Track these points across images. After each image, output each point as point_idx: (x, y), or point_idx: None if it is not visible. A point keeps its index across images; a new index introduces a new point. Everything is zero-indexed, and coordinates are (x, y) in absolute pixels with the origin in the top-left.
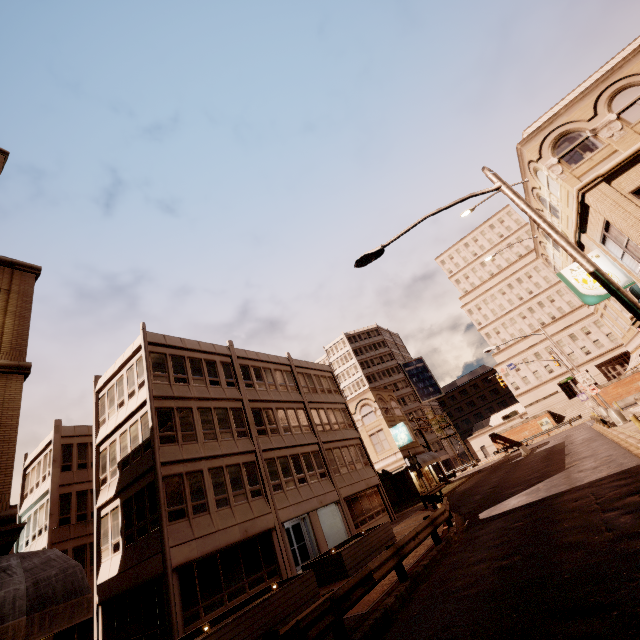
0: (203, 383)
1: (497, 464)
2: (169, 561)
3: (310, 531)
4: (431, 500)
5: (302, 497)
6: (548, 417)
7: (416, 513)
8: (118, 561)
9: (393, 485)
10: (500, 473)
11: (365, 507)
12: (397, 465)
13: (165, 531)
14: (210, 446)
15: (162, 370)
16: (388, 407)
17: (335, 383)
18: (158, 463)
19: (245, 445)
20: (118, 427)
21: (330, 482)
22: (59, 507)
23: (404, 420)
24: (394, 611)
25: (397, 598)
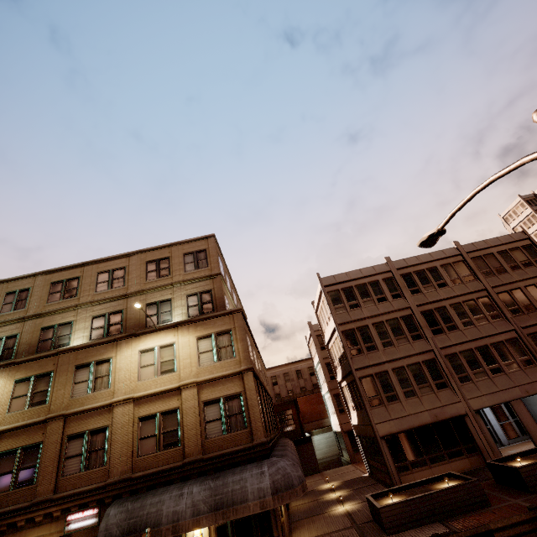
0: (372, 303)
1: None
2: (376, 432)
3: (528, 408)
4: None
5: (497, 387)
6: None
7: None
8: (356, 417)
9: None
10: None
11: None
12: None
13: (369, 413)
14: (389, 352)
15: (339, 303)
16: None
17: (536, 250)
18: (353, 370)
19: (421, 346)
20: (330, 338)
21: None
22: (327, 370)
23: None
24: None
25: None
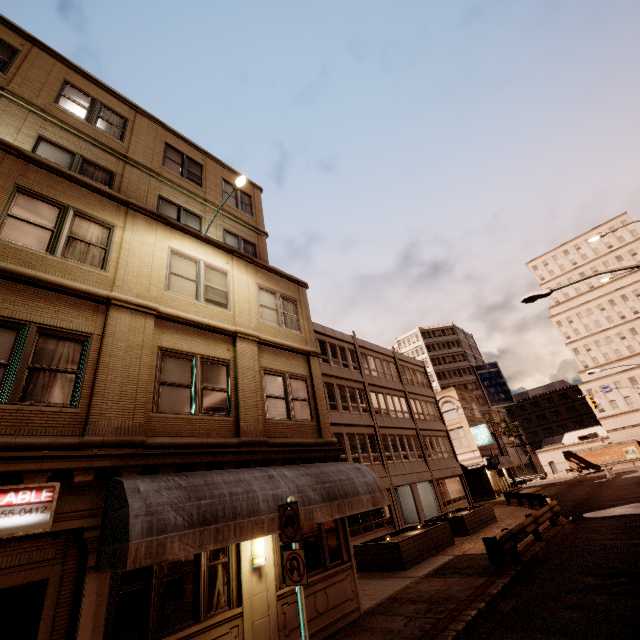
0: (338, 365)
1: (574, 481)
2: None
3: (401, 500)
4: (519, 497)
5: (406, 470)
6: (636, 446)
7: (498, 506)
8: None
9: (467, 479)
10: (584, 489)
11: (450, 491)
12: (474, 462)
13: None
14: (346, 416)
15: None
16: (469, 407)
17: (427, 378)
18: None
19: (367, 420)
20: None
21: (425, 463)
22: None
23: (482, 422)
24: (540, 555)
25: (540, 548)
